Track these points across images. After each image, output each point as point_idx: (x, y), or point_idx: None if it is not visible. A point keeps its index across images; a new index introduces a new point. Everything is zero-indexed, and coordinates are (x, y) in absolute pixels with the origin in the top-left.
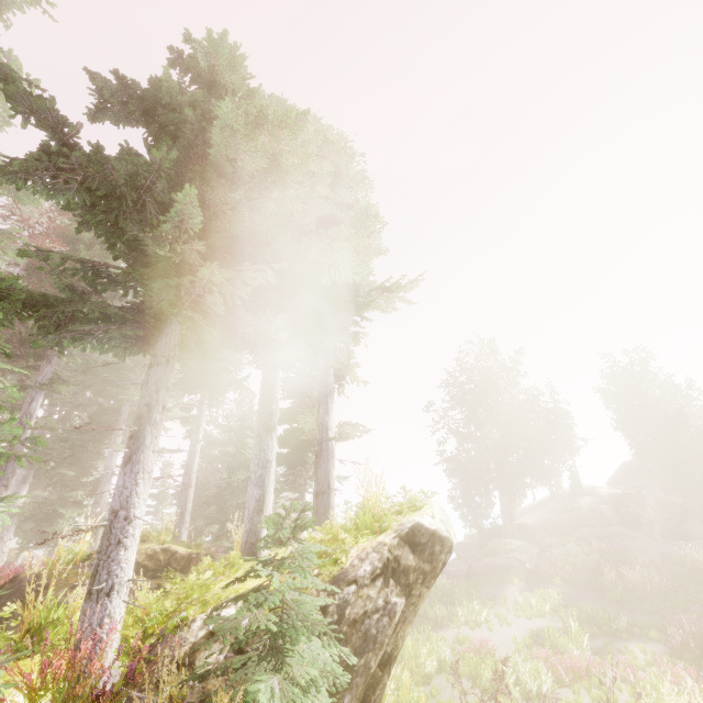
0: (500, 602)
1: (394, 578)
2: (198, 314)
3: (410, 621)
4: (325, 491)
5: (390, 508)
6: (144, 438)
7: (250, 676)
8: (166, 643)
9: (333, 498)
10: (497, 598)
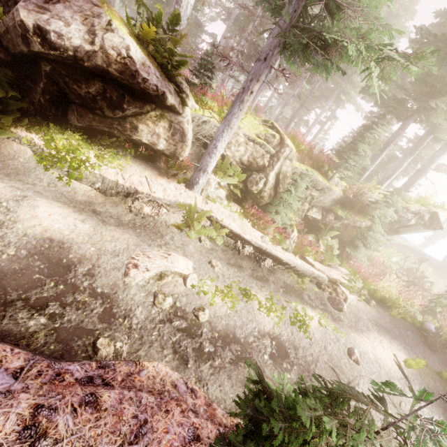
0: (443, 280)
1: (416, 218)
2: (425, 118)
3: (410, 230)
4: (409, 185)
5: (432, 204)
6: (385, 149)
7: (381, 206)
8: (374, 192)
9: (410, 189)
10: (443, 279)
